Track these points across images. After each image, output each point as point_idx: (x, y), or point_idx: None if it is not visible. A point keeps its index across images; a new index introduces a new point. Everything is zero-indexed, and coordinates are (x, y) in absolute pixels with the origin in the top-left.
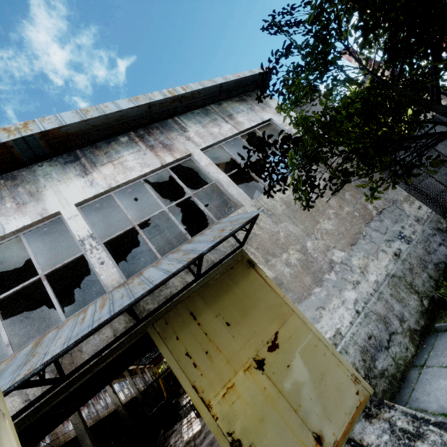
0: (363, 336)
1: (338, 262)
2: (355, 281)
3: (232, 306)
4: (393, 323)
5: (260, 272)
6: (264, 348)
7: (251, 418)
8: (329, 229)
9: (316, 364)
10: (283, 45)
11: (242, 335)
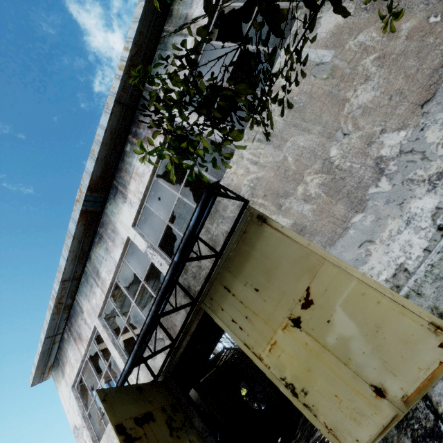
0: None
1: (393, 157)
2: (435, 174)
3: (256, 272)
4: None
5: (274, 224)
6: (297, 306)
7: (298, 368)
8: (368, 101)
9: (366, 315)
10: None
11: (271, 298)
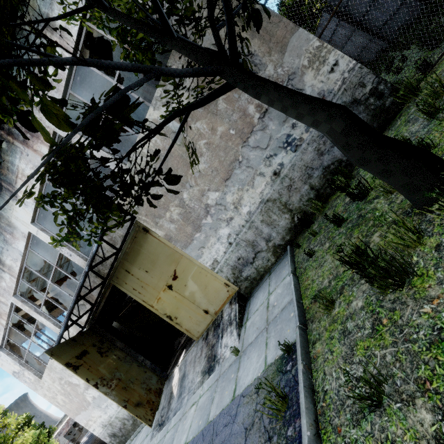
0: (234, 259)
1: (213, 205)
2: (229, 218)
3: (145, 262)
4: (260, 244)
5: (154, 234)
6: (170, 279)
7: (172, 308)
8: (202, 170)
9: (201, 281)
10: None
11: (156, 276)
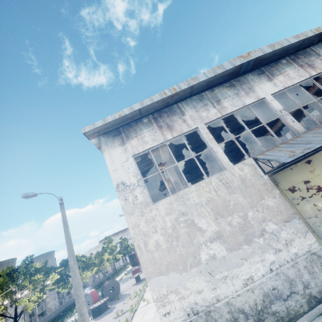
0: None
1: None
2: None
3: None
4: None
5: None
6: None
7: None
8: None
9: None
10: None
11: None
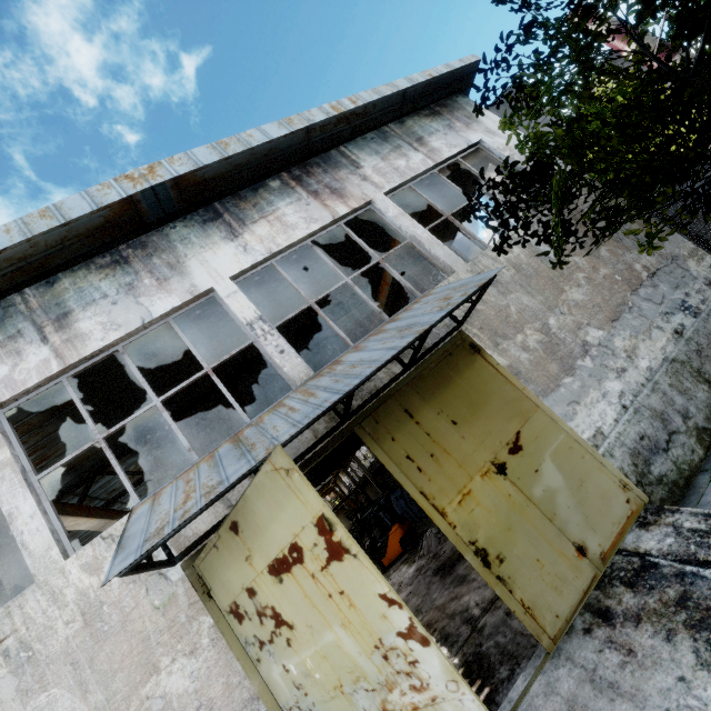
0: (633, 436)
1: (594, 345)
2: (620, 368)
3: (457, 402)
4: (674, 420)
5: (489, 358)
6: (503, 450)
7: (495, 526)
8: (579, 300)
9: (572, 468)
10: (519, 23)
11: (473, 436)
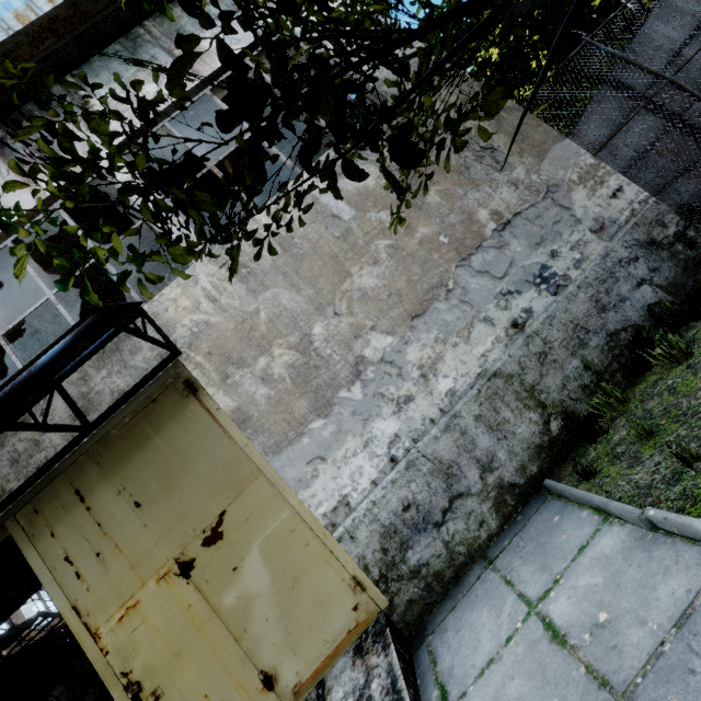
0: (394, 505)
1: (374, 361)
2: (404, 396)
3: (149, 473)
4: (466, 475)
5: (208, 401)
6: (196, 541)
7: (160, 651)
8: (369, 288)
9: (287, 562)
10: None
11: (160, 522)
